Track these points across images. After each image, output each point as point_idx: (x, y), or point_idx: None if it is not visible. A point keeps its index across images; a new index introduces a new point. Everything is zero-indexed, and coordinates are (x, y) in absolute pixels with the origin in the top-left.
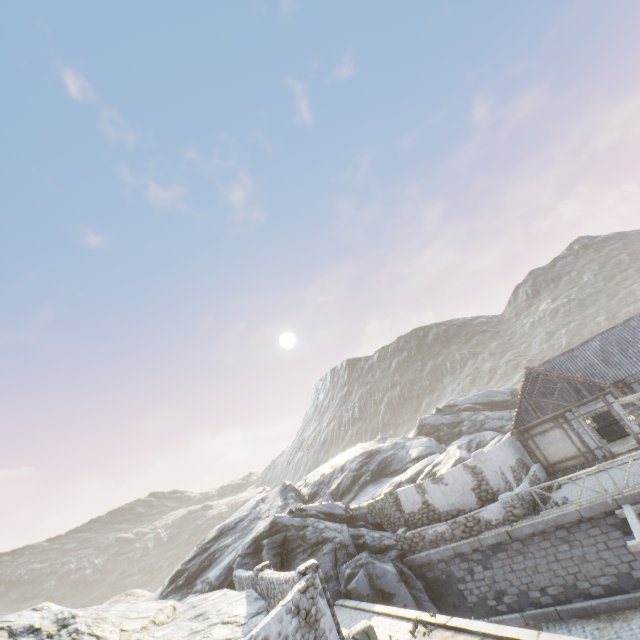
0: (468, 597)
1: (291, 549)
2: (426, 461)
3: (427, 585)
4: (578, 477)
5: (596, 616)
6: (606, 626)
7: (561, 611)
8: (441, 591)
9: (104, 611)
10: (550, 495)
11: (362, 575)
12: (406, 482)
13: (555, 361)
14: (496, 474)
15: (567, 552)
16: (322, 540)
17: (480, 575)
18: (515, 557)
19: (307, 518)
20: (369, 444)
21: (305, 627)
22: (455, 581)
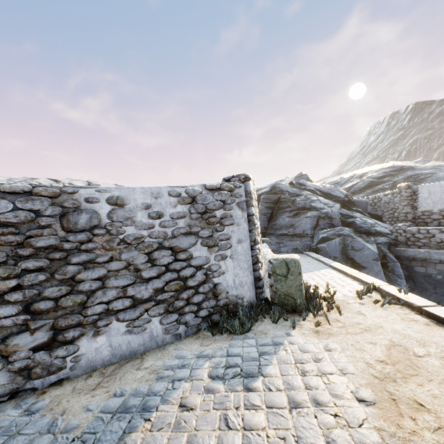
0: None
1: (281, 208)
2: None
3: (410, 276)
4: None
5: None
6: None
7: None
8: (426, 287)
9: None
10: None
11: (336, 242)
12: None
13: None
14: None
15: None
16: (309, 207)
17: None
18: None
19: (303, 191)
20: (403, 163)
21: (197, 221)
22: None
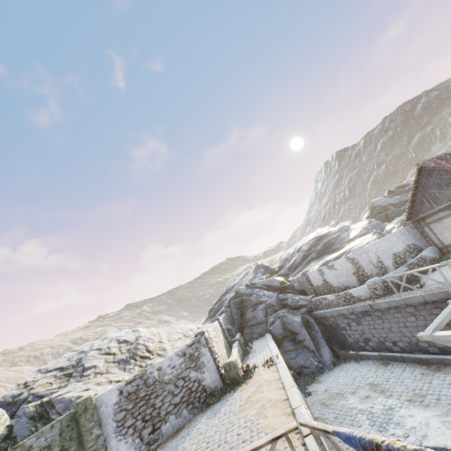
0: (348, 339)
1: (245, 306)
2: (355, 242)
3: (325, 328)
4: None
5: (429, 365)
6: (429, 373)
7: (404, 357)
8: (333, 333)
9: (172, 328)
10: (400, 283)
11: (278, 323)
12: (332, 260)
13: None
14: (369, 264)
15: (413, 322)
16: (259, 302)
17: (354, 328)
18: (376, 321)
19: (254, 289)
20: (323, 229)
21: (189, 361)
22: (340, 329)
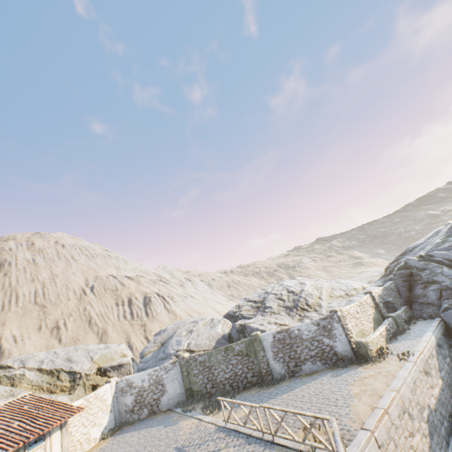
0: None
1: (414, 280)
2: None
3: None
4: None
5: None
6: None
7: None
8: None
9: (338, 283)
10: None
11: None
12: None
13: None
14: None
15: None
16: (431, 281)
17: None
18: None
19: (429, 263)
20: None
21: (322, 330)
22: None
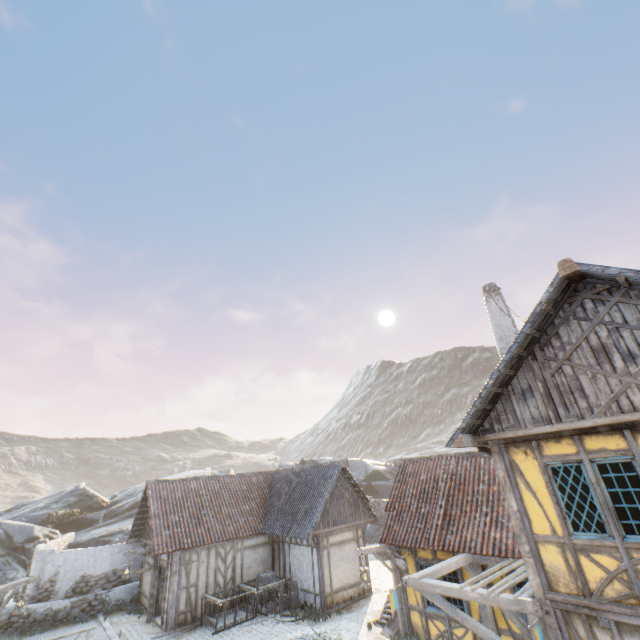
0: None
1: None
2: None
3: None
4: (103, 622)
5: None
6: None
7: None
8: None
9: None
10: None
11: None
12: (126, 533)
13: (279, 474)
14: None
15: None
16: None
17: None
18: None
19: None
20: (205, 473)
21: None
22: None
